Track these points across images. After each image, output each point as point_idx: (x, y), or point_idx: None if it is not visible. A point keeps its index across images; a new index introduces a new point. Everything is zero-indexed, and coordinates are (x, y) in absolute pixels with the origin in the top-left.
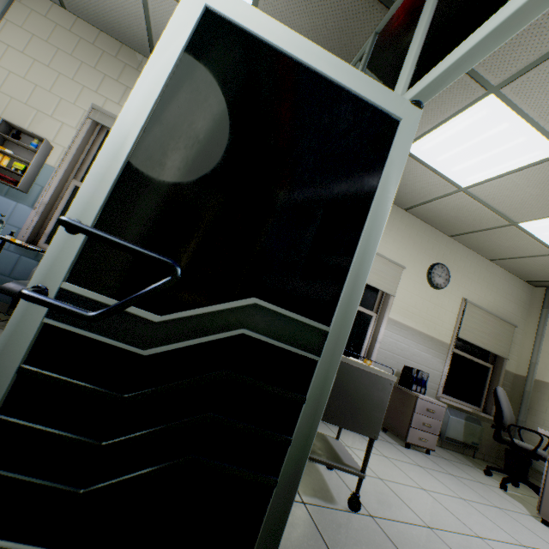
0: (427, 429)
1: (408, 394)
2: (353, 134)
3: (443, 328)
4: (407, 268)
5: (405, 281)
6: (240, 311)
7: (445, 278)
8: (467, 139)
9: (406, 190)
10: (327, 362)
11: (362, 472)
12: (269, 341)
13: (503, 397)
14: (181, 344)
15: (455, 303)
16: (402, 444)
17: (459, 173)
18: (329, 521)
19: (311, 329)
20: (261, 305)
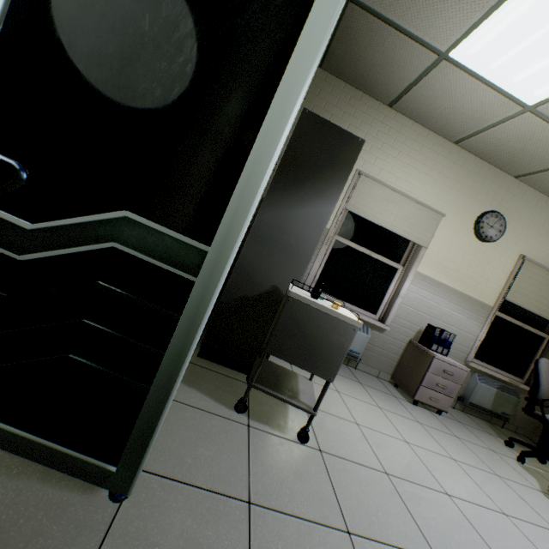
0: (441, 390)
1: (425, 353)
2: (254, 6)
3: (487, 288)
4: (447, 216)
5: (443, 232)
6: (110, 224)
7: (499, 229)
8: (532, 28)
9: (453, 115)
10: (204, 284)
11: (313, 410)
12: (141, 257)
13: (545, 370)
14: (53, 253)
15: (509, 260)
16: (411, 401)
17: (523, 85)
18: (267, 445)
19: (188, 248)
20: (132, 219)
